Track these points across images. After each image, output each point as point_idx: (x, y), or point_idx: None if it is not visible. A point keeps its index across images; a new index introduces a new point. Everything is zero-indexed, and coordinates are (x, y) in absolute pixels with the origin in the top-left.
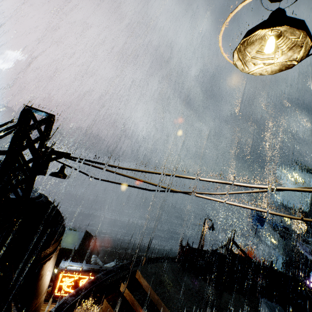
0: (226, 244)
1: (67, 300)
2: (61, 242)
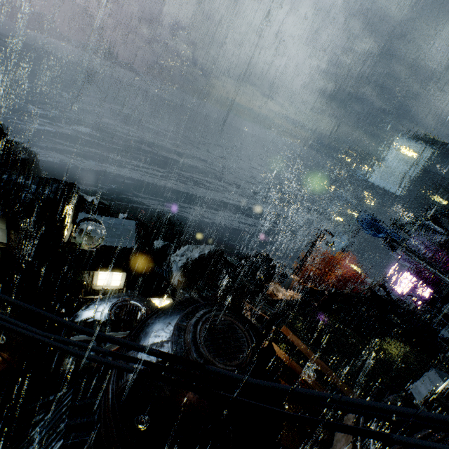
0: (373, 286)
1: None
2: None
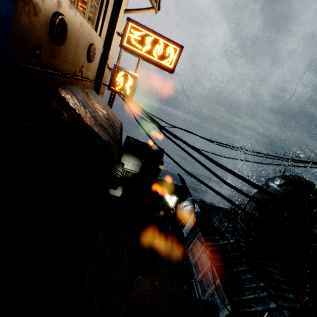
0: None
1: None
2: None
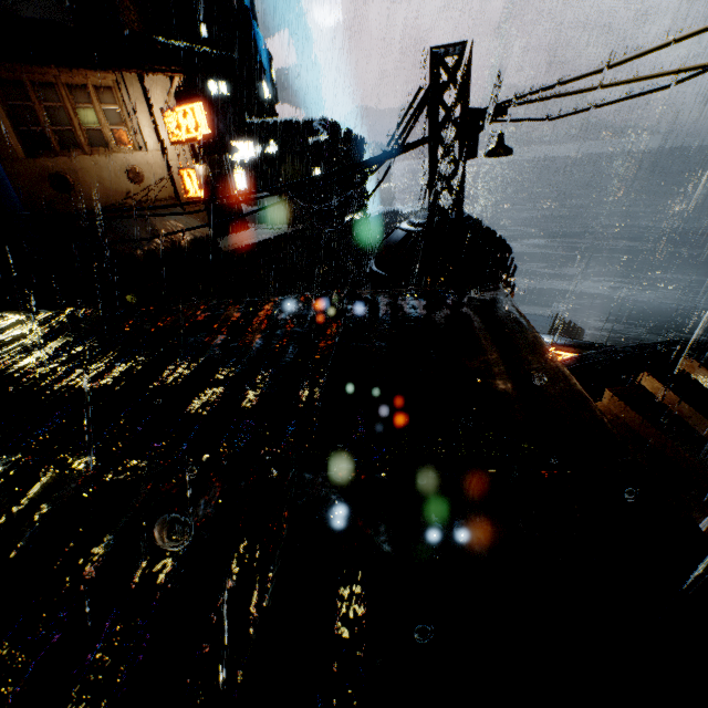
0: None
1: None
2: (513, 287)
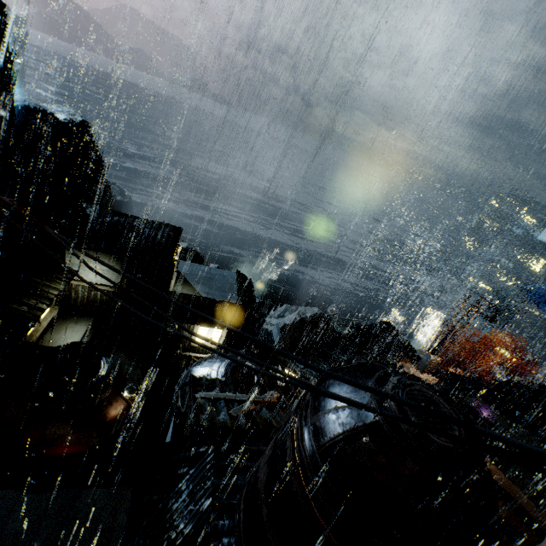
0: None
1: None
2: None
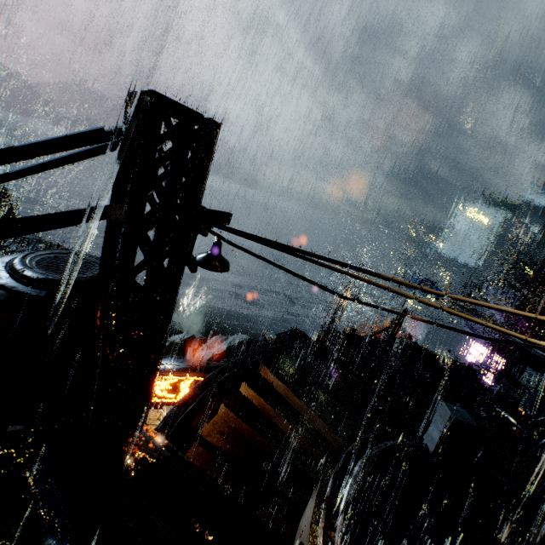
0: (389, 327)
1: (174, 413)
2: None
